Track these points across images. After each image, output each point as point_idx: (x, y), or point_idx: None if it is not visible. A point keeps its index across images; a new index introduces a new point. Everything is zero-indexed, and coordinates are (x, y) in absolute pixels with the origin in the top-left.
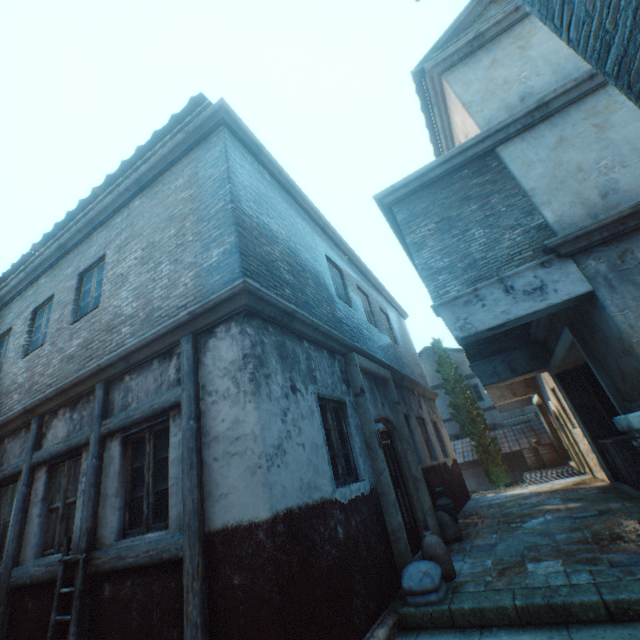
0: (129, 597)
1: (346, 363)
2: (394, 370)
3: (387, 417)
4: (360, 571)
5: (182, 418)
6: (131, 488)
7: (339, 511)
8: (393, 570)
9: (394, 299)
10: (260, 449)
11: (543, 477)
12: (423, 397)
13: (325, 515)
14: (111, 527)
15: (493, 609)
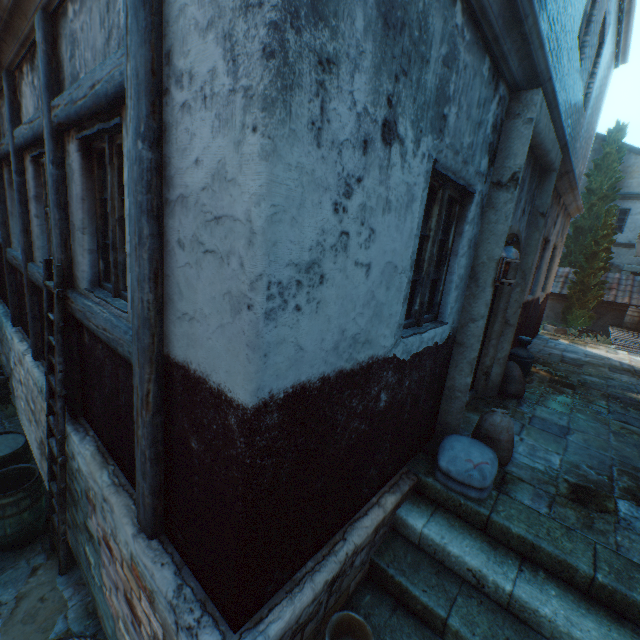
0: (101, 361)
1: (510, 112)
2: (565, 156)
3: (518, 234)
4: (391, 438)
5: (127, 130)
6: (103, 228)
7: (392, 372)
8: (431, 424)
9: (633, 10)
10: (255, 269)
11: (639, 347)
12: (564, 211)
13: (367, 382)
14: (82, 271)
15: (553, 558)
